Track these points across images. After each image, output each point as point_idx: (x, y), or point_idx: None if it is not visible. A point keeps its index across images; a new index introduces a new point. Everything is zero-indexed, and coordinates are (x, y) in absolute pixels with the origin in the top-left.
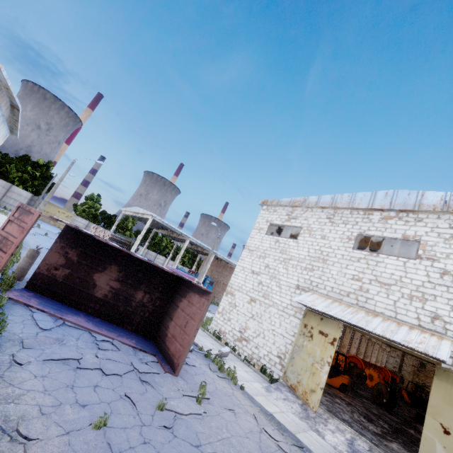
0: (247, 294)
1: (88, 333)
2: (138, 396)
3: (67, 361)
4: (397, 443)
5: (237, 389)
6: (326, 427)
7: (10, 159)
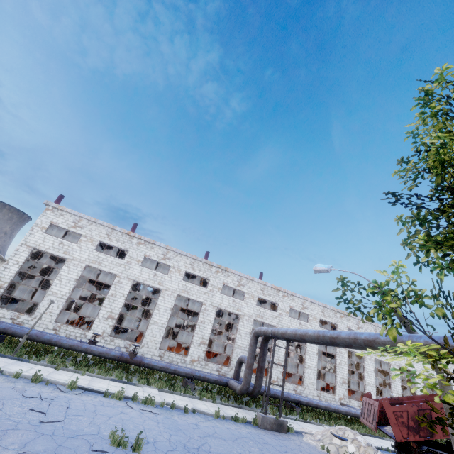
0: None
1: None
2: None
3: None
4: None
5: None
6: None
7: None
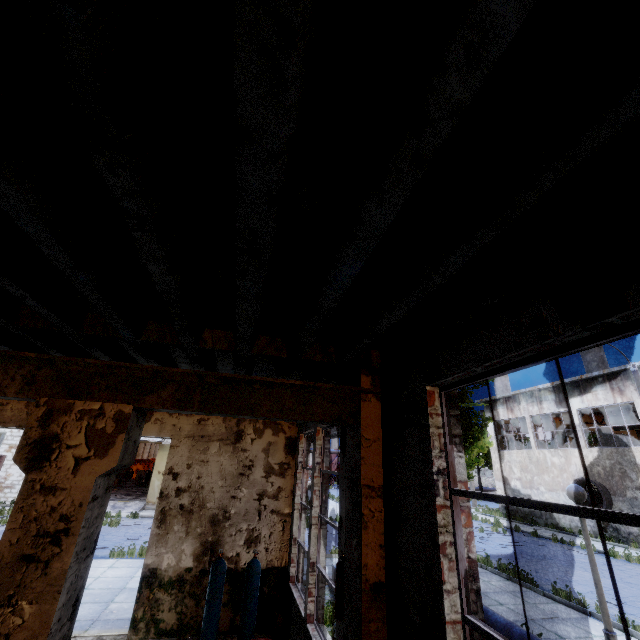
0: (4, 443)
1: None
2: None
3: None
4: (144, 497)
5: None
6: None
7: None
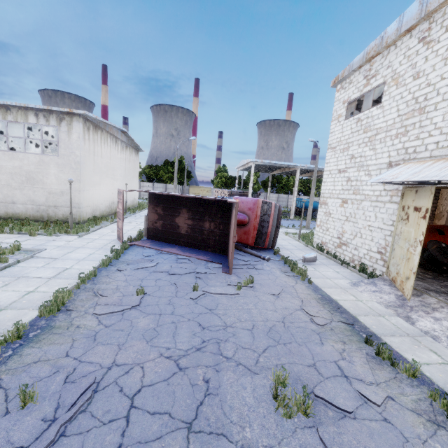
0: (338, 197)
1: (176, 256)
2: (183, 284)
3: (149, 269)
4: None
5: (303, 283)
6: (428, 315)
7: (159, 168)
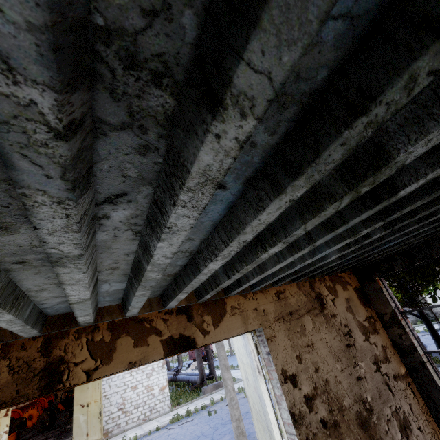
0: None
1: None
2: None
3: None
4: None
5: None
6: None
7: None
